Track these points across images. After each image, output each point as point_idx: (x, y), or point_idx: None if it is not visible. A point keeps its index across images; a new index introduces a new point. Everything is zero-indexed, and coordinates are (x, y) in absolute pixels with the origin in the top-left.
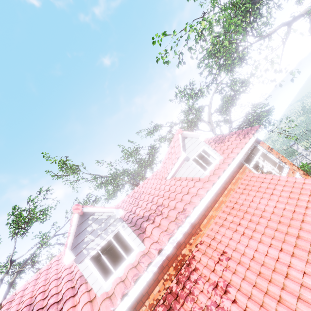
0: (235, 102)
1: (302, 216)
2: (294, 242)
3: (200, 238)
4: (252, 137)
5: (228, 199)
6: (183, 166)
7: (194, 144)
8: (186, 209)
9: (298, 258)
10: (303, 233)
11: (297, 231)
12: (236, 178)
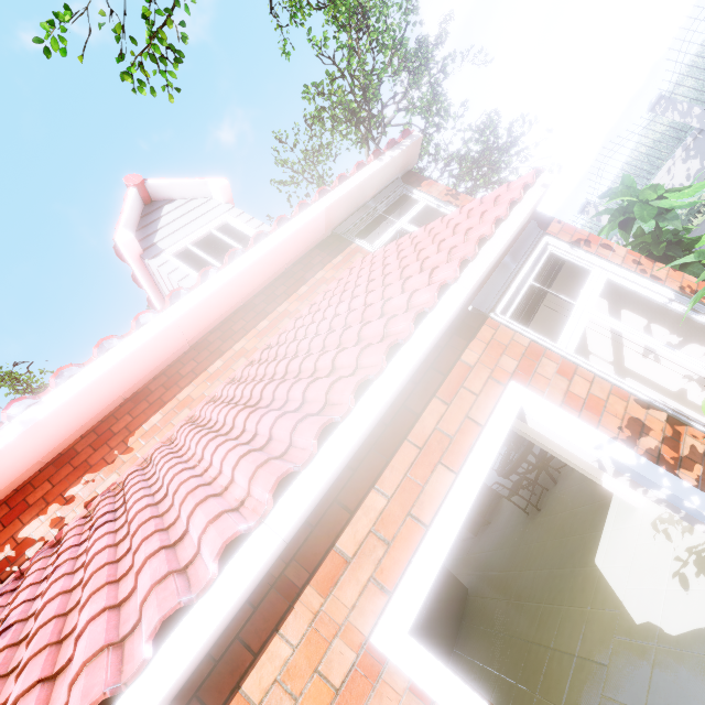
0: (381, 114)
1: (381, 304)
2: (301, 397)
3: (115, 477)
4: (375, 160)
5: (265, 344)
6: (160, 283)
7: (191, 214)
8: (58, 384)
9: (259, 454)
10: (345, 353)
11: (333, 355)
12: (314, 281)
